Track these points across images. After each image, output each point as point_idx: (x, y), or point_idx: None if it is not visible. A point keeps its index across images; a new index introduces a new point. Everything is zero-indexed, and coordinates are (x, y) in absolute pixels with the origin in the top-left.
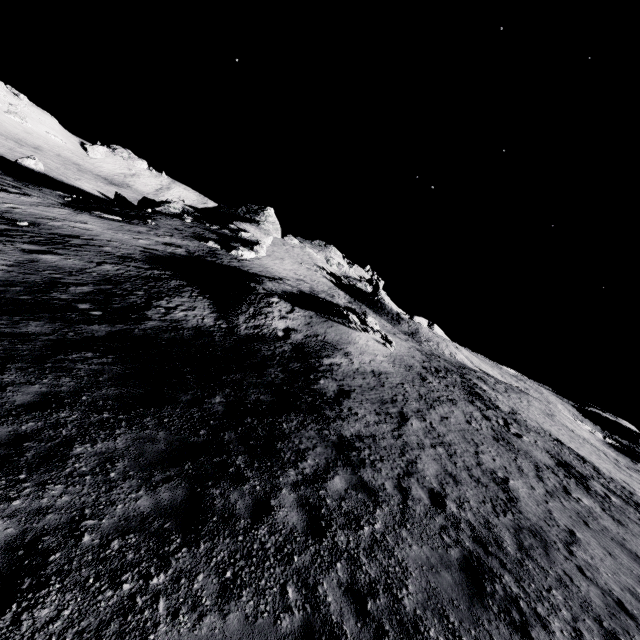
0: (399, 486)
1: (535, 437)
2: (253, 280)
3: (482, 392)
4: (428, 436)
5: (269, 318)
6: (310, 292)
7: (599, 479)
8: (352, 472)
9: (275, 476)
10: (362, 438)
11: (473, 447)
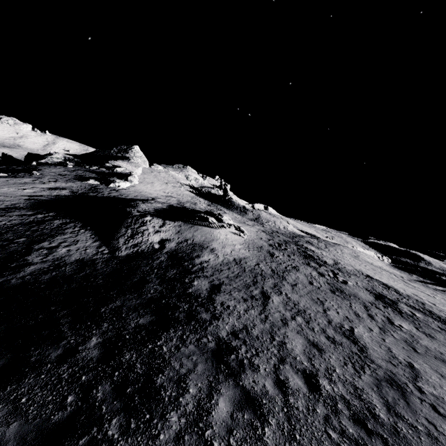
0: (278, 381)
1: (355, 279)
2: (128, 205)
3: (312, 253)
4: (287, 308)
5: (145, 235)
6: (178, 204)
7: (402, 300)
8: (234, 384)
9: (155, 435)
10: (237, 334)
11: (321, 306)
